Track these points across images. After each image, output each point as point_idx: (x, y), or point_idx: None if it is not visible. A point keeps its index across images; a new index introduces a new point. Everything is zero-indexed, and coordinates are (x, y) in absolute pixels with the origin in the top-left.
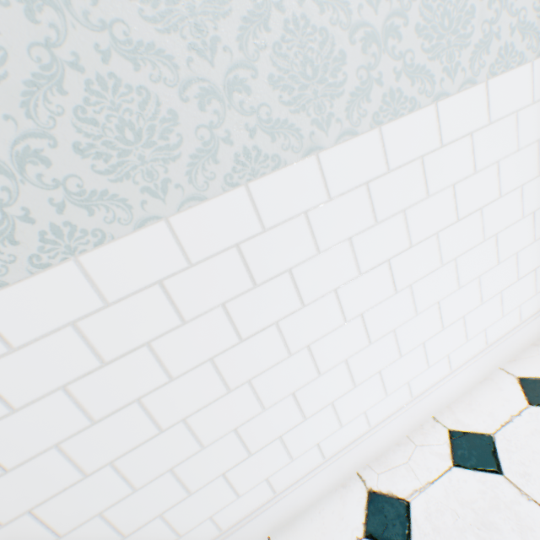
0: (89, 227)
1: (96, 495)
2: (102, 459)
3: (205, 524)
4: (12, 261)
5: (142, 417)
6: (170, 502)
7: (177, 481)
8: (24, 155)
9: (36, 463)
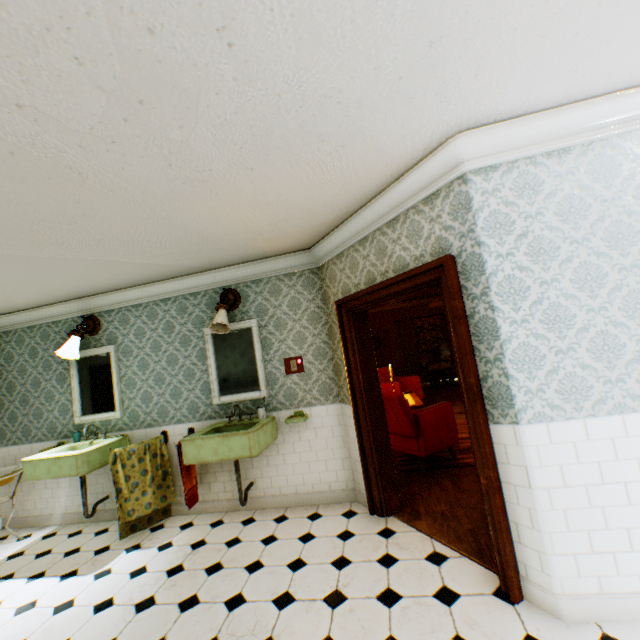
0: (629, 405)
1: (589, 519)
2: (598, 502)
3: (632, 577)
4: (600, 409)
5: (622, 491)
6: (619, 548)
7: (626, 537)
8: (617, 379)
9: (574, 489)
